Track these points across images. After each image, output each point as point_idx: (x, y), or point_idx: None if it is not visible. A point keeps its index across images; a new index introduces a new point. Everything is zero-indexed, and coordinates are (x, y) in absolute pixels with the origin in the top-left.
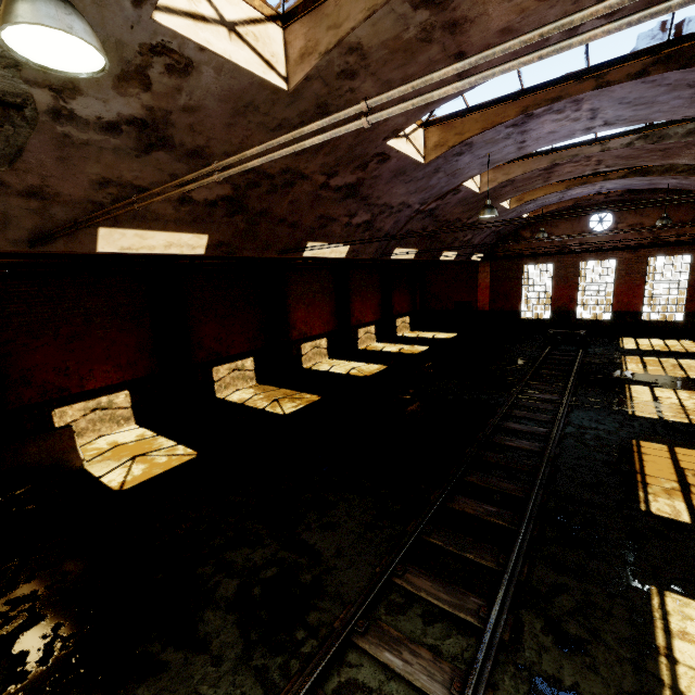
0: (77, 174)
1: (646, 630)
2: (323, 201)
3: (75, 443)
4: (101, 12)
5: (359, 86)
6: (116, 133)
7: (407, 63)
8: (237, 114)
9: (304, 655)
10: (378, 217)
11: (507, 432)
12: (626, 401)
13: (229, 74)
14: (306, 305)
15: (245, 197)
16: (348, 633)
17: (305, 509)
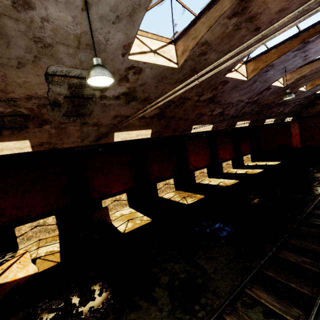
0: (107, 115)
1: None
2: (198, 107)
3: (109, 213)
4: (113, 62)
5: (208, 57)
6: (119, 99)
7: (230, 41)
8: (159, 82)
9: (199, 317)
10: (226, 109)
11: (317, 216)
12: None
13: (155, 68)
14: (195, 153)
15: (165, 112)
16: (220, 311)
17: (198, 248)
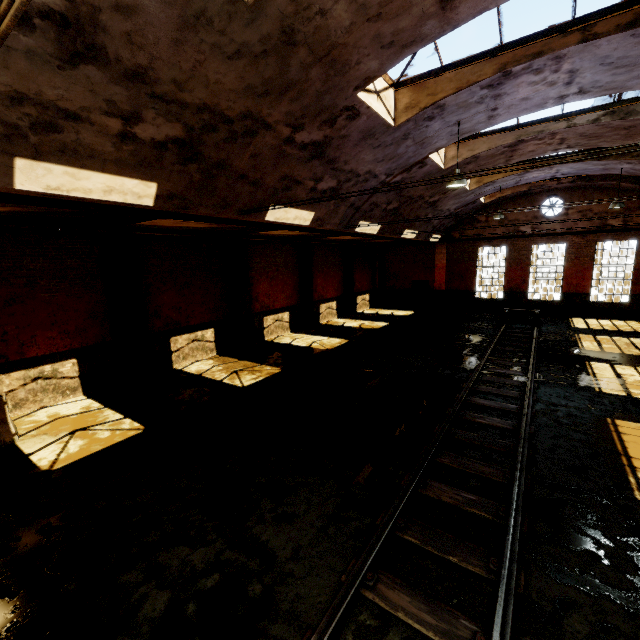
0: None
1: None
2: (287, 159)
3: (5, 416)
4: None
5: (331, 7)
6: (27, 28)
7: None
8: (185, 27)
9: None
10: (344, 185)
11: (476, 408)
12: (589, 377)
13: None
14: (269, 278)
15: (200, 142)
16: None
17: (259, 496)
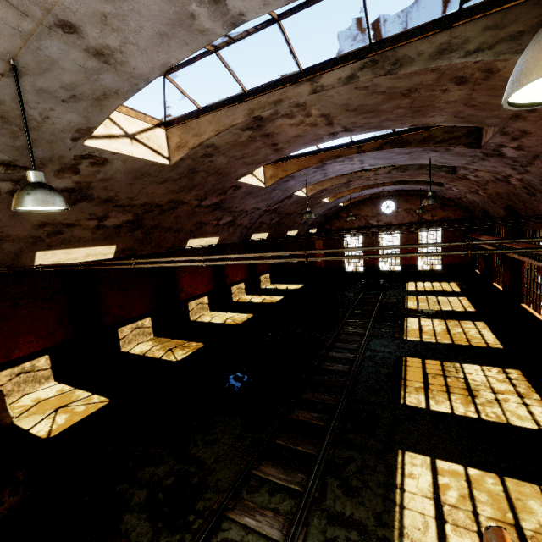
0: (24, 222)
1: (392, 476)
2: (198, 214)
3: (5, 404)
4: (51, 145)
5: (216, 159)
6: None
7: (244, 149)
8: (136, 178)
9: (194, 530)
10: (238, 218)
11: (330, 359)
12: (403, 330)
13: (131, 162)
14: (191, 273)
15: (143, 219)
16: (222, 510)
17: (194, 432)
